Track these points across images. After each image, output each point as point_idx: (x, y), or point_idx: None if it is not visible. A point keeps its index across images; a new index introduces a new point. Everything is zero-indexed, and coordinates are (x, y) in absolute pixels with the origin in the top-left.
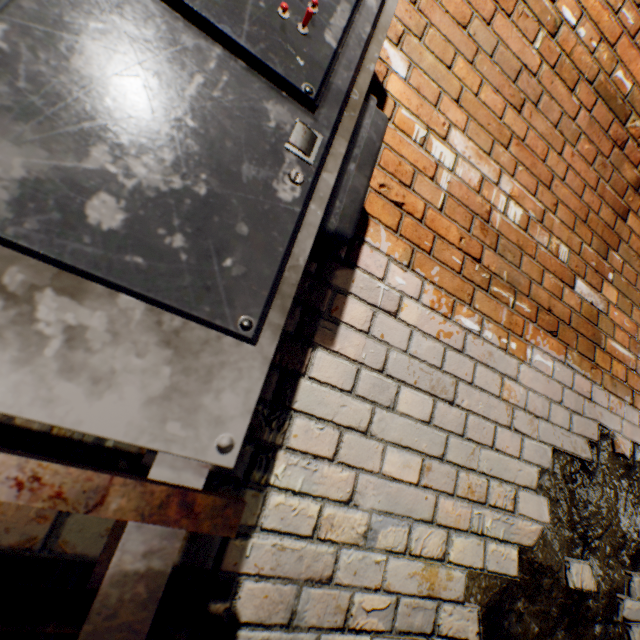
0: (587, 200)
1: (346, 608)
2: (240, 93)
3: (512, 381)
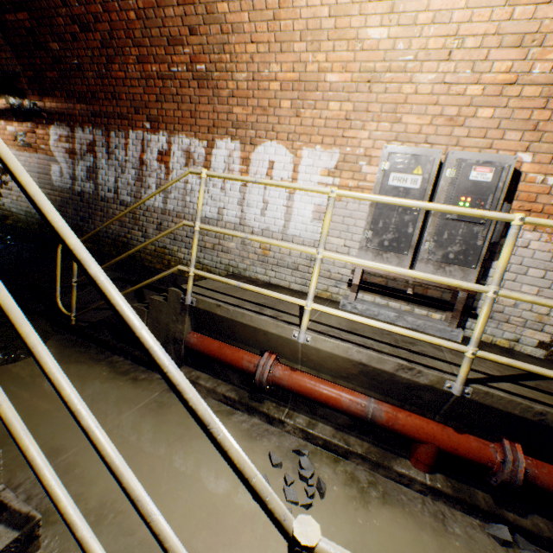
0: None
1: (507, 319)
2: (467, 229)
3: None
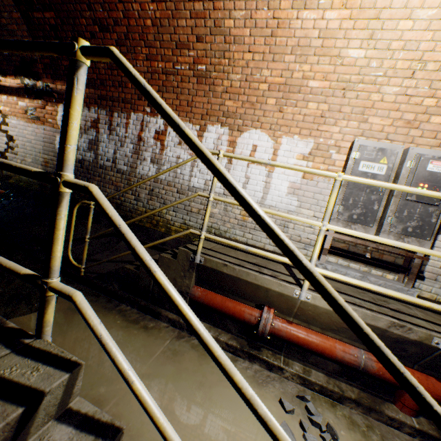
0: None
1: None
2: (424, 208)
3: None
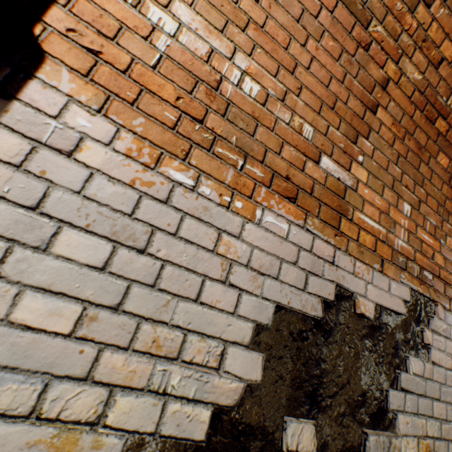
0: (335, 90)
1: None
2: None
3: (233, 237)
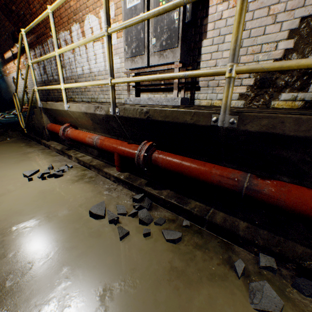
0: None
1: (217, 84)
2: (168, 18)
3: (275, 5)
